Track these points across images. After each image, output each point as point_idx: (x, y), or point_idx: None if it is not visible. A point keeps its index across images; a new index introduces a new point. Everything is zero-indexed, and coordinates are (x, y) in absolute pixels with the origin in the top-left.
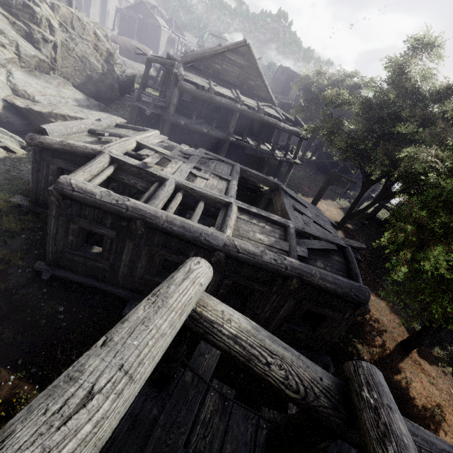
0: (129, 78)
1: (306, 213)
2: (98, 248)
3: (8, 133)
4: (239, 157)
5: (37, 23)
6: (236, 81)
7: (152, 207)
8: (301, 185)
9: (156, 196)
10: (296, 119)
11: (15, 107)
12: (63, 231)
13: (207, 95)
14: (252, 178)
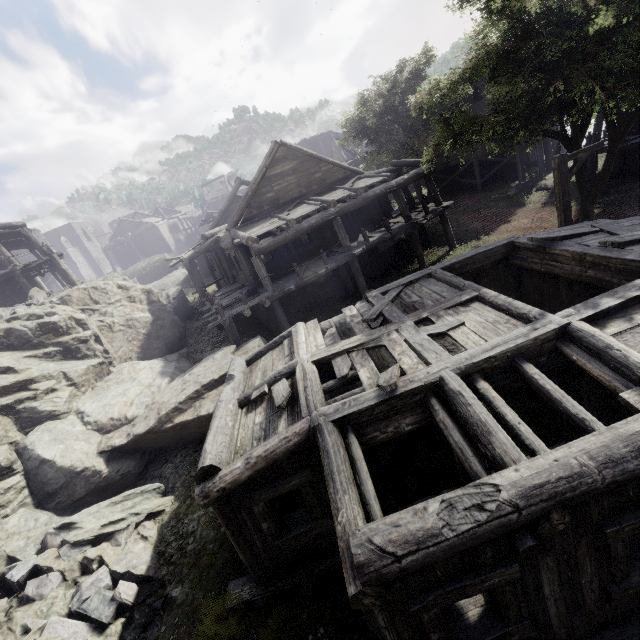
0: (178, 298)
1: (638, 236)
2: (466, 600)
3: (136, 491)
4: (372, 264)
5: (64, 333)
6: (301, 190)
7: (535, 459)
8: (466, 226)
9: (482, 427)
10: (396, 163)
11: (117, 449)
12: (411, 635)
13: (291, 233)
14: (467, 267)
